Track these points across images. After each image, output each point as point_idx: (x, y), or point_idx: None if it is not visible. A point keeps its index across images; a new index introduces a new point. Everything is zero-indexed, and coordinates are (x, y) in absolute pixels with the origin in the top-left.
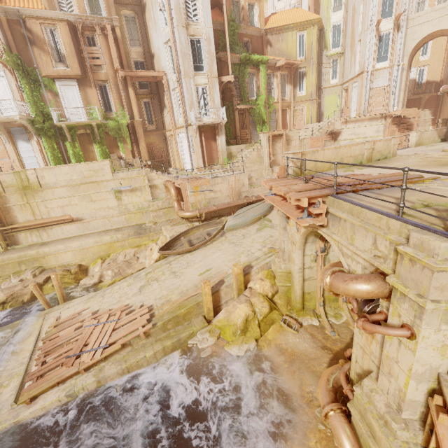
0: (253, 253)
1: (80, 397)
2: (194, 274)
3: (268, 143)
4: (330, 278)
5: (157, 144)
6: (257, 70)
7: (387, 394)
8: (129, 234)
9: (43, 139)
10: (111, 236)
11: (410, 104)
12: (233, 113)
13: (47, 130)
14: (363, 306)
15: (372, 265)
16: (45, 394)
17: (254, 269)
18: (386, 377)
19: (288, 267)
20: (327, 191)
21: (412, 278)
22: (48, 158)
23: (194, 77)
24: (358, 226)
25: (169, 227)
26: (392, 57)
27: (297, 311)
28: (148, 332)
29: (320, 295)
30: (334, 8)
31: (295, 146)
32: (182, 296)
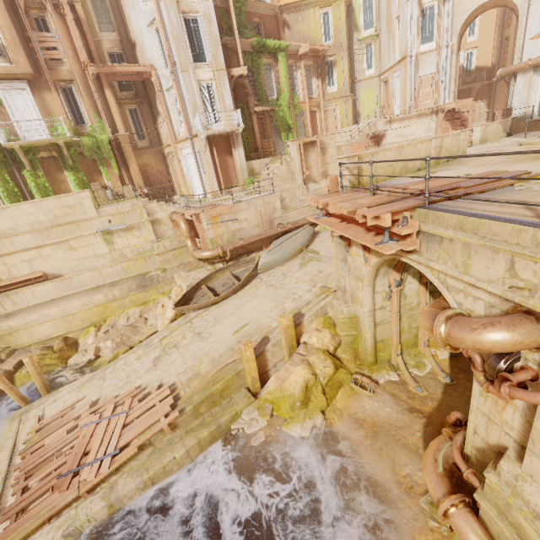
0: (301, 296)
1: (85, 534)
2: (226, 333)
3: (299, 153)
4: (446, 326)
5: (154, 166)
6: (275, 60)
7: None
8: (130, 289)
9: None
10: (105, 294)
11: (459, 97)
12: (250, 118)
13: None
14: (497, 362)
15: (506, 301)
16: (31, 538)
17: (306, 317)
18: (539, 459)
19: (352, 311)
20: (414, 201)
21: None
22: None
23: (194, 70)
24: (478, 246)
25: (184, 274)
26: (439, 36)
27: (369, 365)
28: (173, 423)
29: (396, 341)
30: None
31: (332, 156)
32: (214, 365)
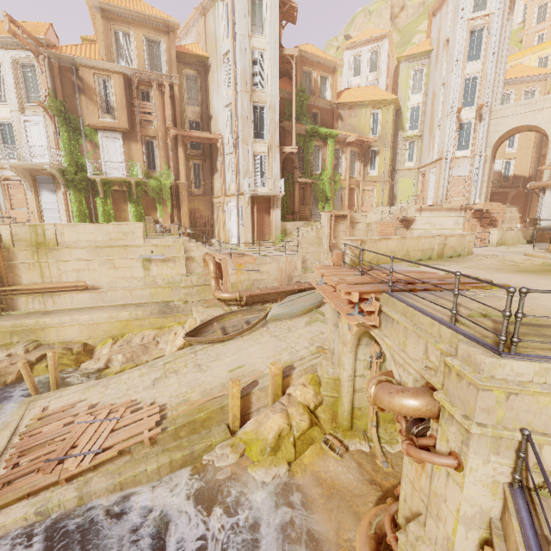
0: (298, 351)
1: (52, 518)
2: (223, 370)
3: (329, 223)
4: (375, 388)
5: (202, 211)
6: (325, 143)
7: (435, 544)
8: (152, 312)
9: (72, 192)
10: (130, 312)
11: (495, 198)
12: (293, 186)
13: (79, 182)
14: (411, 427)
15: (423, 378)
16: (9, 508)
17: (296, 371)
18: (434, 521)
19: (336, 373)
20: (383, 287)
21: (459, 396)
22: (73, 213)
23: (253, 144)
24: (411, 330)
25: (201, 309)
26: (474, 147)
27: (344, 430)
28: (154, 438)
29: (373, 412)
30: (413, 91)
31: (360, 230)
32: (204, 396)
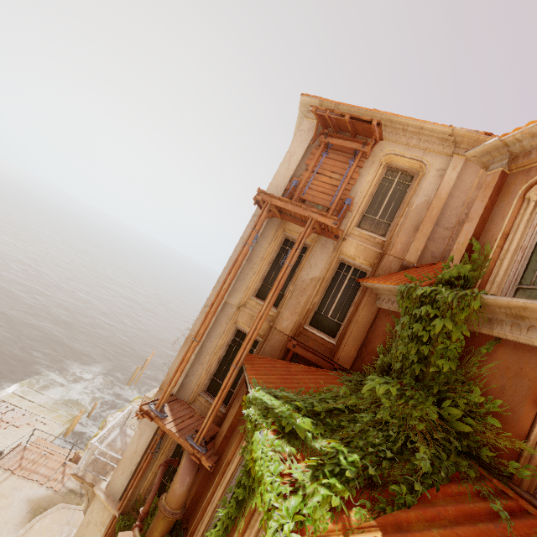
0: None
1: None
2: None
3: None
4: None
5: None
6: None
7: None
8: None
9: None
10: None
11: None
12: None
13: None
14: None
15: None
16: None
17: None
18: None
19: None
20: None
21: None
22: None
23: None
24: None
25: None
26: None
27: None
28: None
29: None
30: None
31: None
32: None
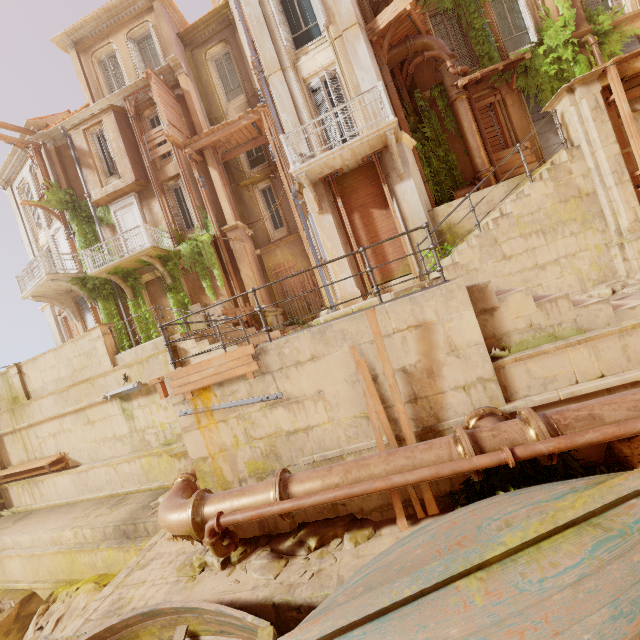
0: None
1: None
2: None
3: (607, 120)
4: None
5: (290, 264)
6: None
7: None
8: (106, 532)
9: (99, 304)
10: (74, 530)
11: None
12: (452, 113)
13: (102, 288)
14: None
15: None
16: None
17: None
18: None
19: None
20: None
21: None
22: None
23: (294, 63)
24: None
25: (161, 543)
26: None
27: None
28: None
29: None
30: None
31: None
32: None
